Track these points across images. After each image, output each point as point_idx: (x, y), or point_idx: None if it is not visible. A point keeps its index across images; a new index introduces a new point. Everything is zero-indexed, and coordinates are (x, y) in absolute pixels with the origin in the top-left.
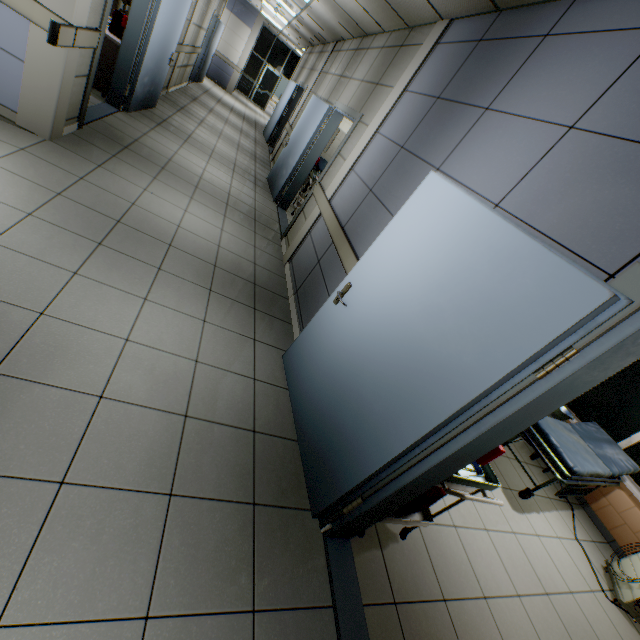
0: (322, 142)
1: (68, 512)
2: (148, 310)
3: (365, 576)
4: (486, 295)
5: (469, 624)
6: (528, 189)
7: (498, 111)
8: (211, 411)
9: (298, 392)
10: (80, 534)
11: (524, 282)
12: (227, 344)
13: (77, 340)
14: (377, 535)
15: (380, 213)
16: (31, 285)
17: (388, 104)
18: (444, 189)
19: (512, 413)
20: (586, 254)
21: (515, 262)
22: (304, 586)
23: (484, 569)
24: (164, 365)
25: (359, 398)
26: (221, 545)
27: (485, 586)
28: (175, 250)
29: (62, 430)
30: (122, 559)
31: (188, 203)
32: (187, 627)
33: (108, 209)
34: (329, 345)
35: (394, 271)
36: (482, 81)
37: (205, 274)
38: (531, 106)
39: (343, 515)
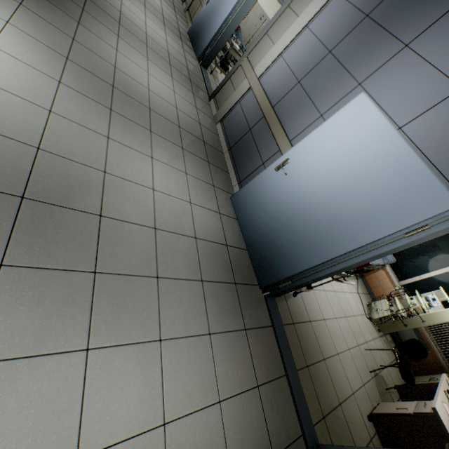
0: (244, 10)
1: (165, 291)
2: (156, 166)
3: (282, 313)
4: (387, 189)
5: (319, 330)
6: (423, 124)
7: (415, 52)
8: (205, 234)
9: (246, 222)
10: (174, 301)
11: (412, 187)
12: (201, 190)
13: (130, 191)
14: (284, 295)
15: (307, 105)
16: (89, 149)
17: (320, 1)
18: (370, 110)
19: (387, 251)
20: (448, 176)
21: (410, 174)
22: (261, 318)
23: (324, 308)
24: (176, 206)
25: (294, 232)
26: (227, 303)
27: (324, 315)
28: (154, 113)
29: (146, 249)
30: (193, 311)
31: (147, 64)
32: (224, 336)
33: (102, 74)
34: (271, 197)
35: (325, 159)
36: (407, 17)
37: (176, 134)
38: (439, 58)
39: (277, 288)
